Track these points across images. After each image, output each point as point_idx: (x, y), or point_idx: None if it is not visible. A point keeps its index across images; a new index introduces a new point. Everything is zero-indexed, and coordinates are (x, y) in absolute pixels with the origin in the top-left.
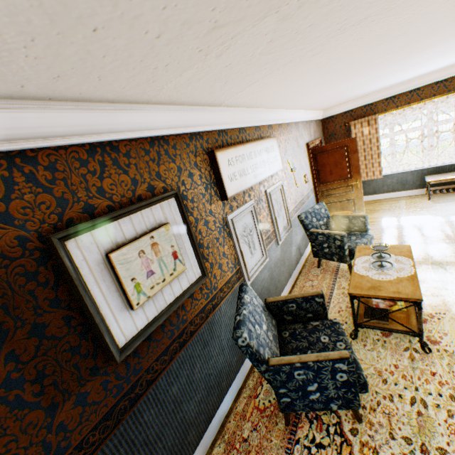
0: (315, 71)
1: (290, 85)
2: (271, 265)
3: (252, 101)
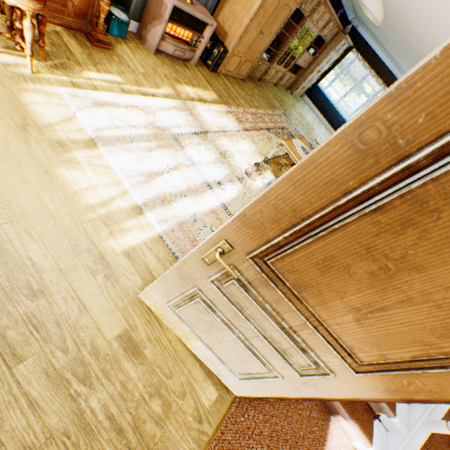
0: None
1: None
2: None
3: None
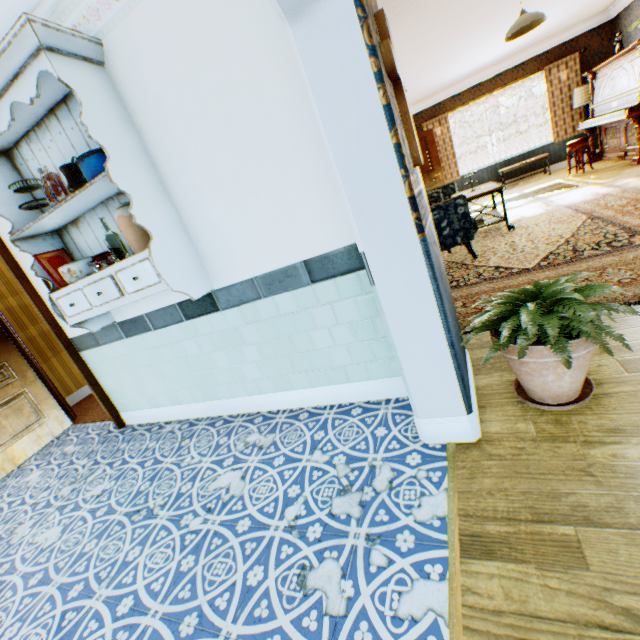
0: (408, 30)
1: None
2: None
3: None
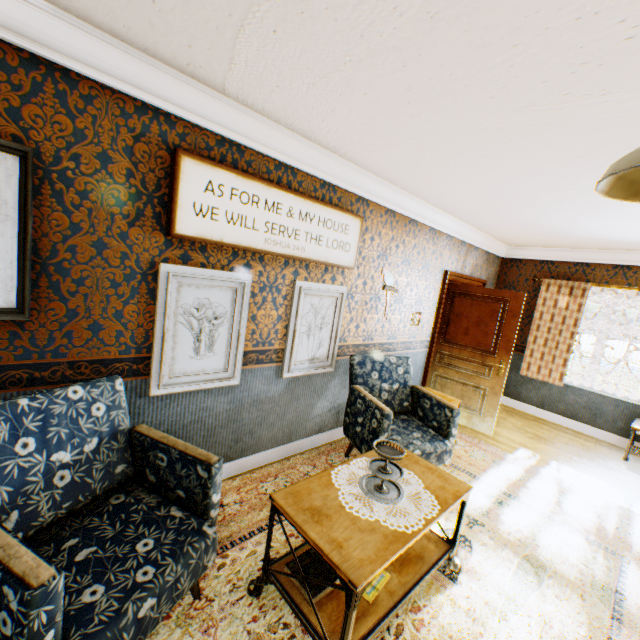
0: (367, 76)
1: (345, 103)
2: (244, 397)
3: (294, 116)
